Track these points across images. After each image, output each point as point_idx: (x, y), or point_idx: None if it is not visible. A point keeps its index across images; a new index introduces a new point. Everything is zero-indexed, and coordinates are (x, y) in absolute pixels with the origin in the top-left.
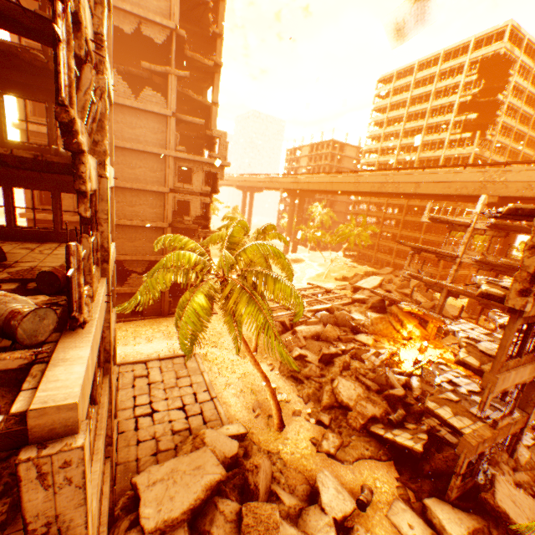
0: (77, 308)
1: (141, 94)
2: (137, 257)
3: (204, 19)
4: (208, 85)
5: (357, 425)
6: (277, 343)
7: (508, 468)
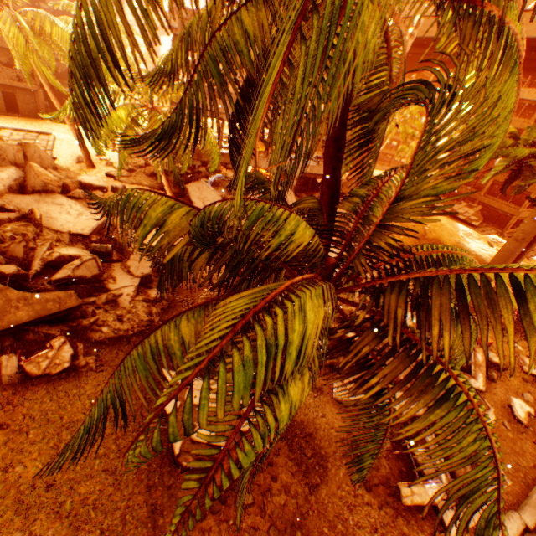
0: None
1: None
2: None
3: None
4: None
5: (149, 173)
6: (41, 65)
7: (226, 191)
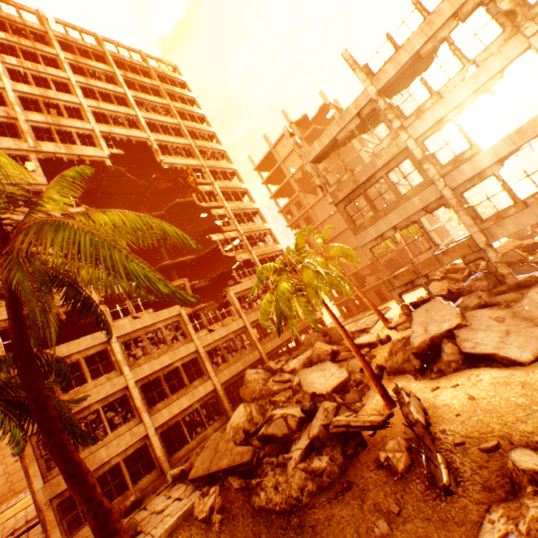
0: (237, 280)
1: (317, 193)
2: (360, 266)
3: (322, 131)
4: (360, 139)
5: None
6: None
7: (484, 294)
